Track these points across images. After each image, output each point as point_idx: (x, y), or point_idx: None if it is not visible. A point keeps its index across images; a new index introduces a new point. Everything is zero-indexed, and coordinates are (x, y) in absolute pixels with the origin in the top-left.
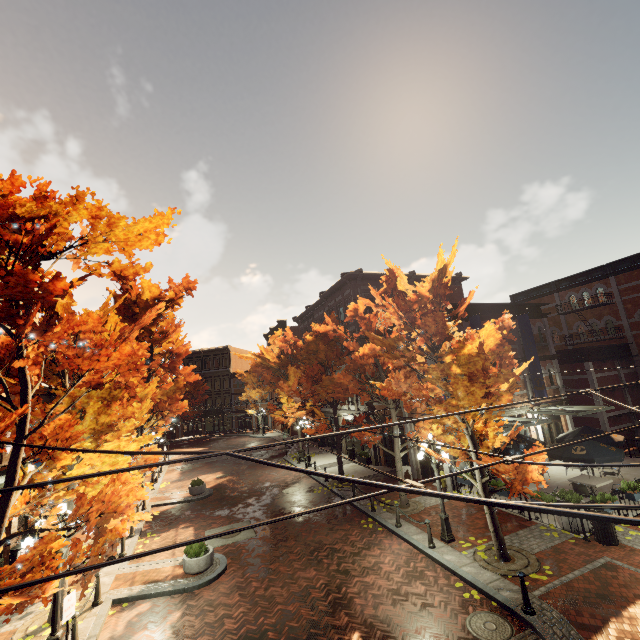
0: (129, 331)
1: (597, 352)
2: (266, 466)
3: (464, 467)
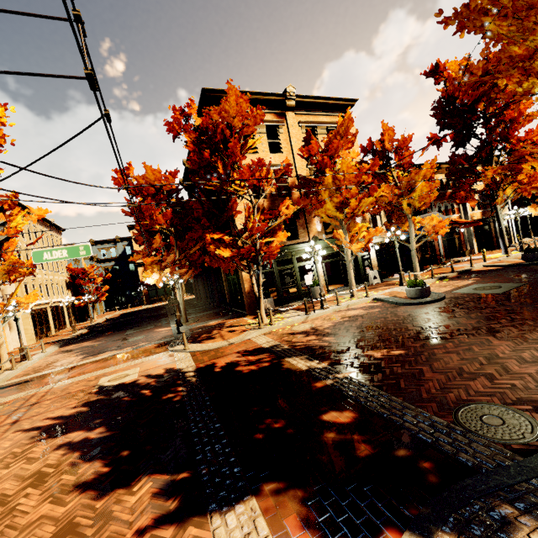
0: (238, 159)
1: None
2: None
3: None
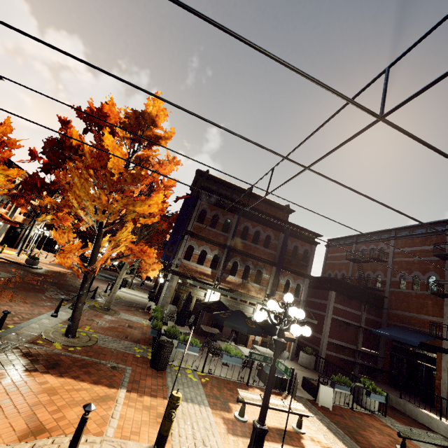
0: None
1: (347, 288)
2: (101, 281)
3: (172, 310)
